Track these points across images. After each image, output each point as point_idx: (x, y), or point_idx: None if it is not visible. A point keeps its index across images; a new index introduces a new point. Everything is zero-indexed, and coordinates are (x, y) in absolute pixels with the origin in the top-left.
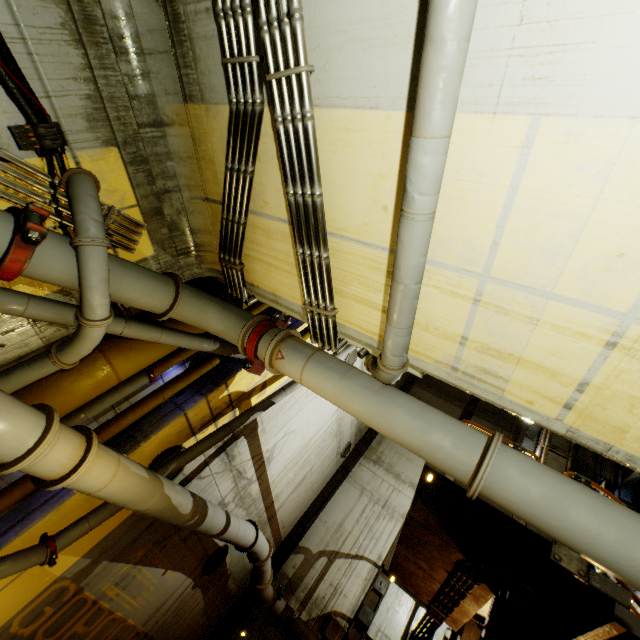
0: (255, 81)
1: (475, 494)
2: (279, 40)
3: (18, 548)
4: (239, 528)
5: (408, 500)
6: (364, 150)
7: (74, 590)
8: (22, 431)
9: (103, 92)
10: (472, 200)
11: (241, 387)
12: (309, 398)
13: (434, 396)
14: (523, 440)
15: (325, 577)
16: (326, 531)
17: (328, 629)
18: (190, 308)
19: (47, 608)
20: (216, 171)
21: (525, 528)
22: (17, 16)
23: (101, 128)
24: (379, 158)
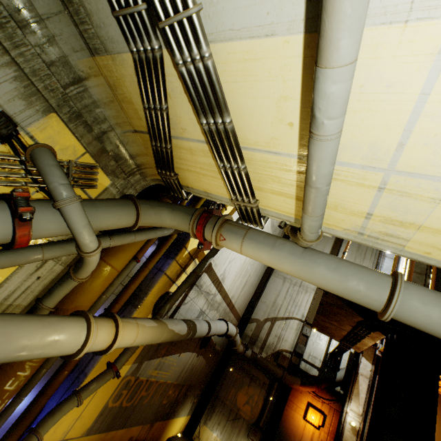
0: (148, 29)
1: (387, 320)
2: None
3: (96, 372)
4: (217, 327)
5: None
6: (264, 77)
7: (134, 379)
8: (75, 335)
9: (25, 69)
10: (378, 110)
11: (195, 245)
12: None
13: None
14: None
15: (271, 332)
16: (266, 307)
17: (279, 359)
18: (149, 217)
19: (123, 391)
20: (136, 109)
21: None
22: None
23: (36, 101)
24: (280, 82)
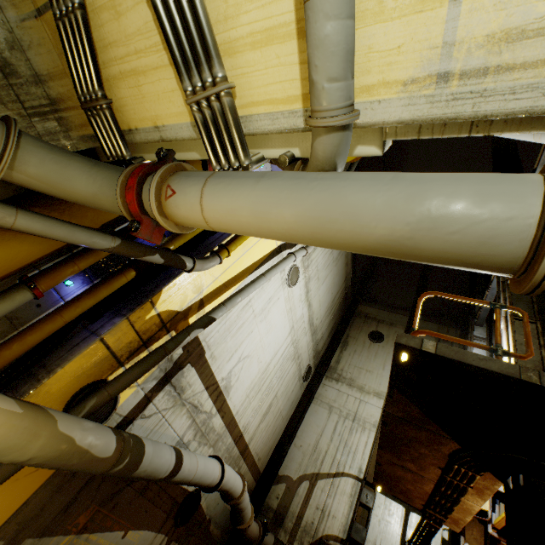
0: None
1: None
2: None
3: None
4: (197, 466)
5: (376, 409)
6: None
7: None
8: None
9: None
10: None
11: (172, 306)
12: (258, 319)
13: (379, 310)
14: (473, 328)
15: (310, 502)
16: (303, 455)
17: None
18: (40, 162)
19: None
20: None
21: (541, 388)
22: None
23: None
24: None
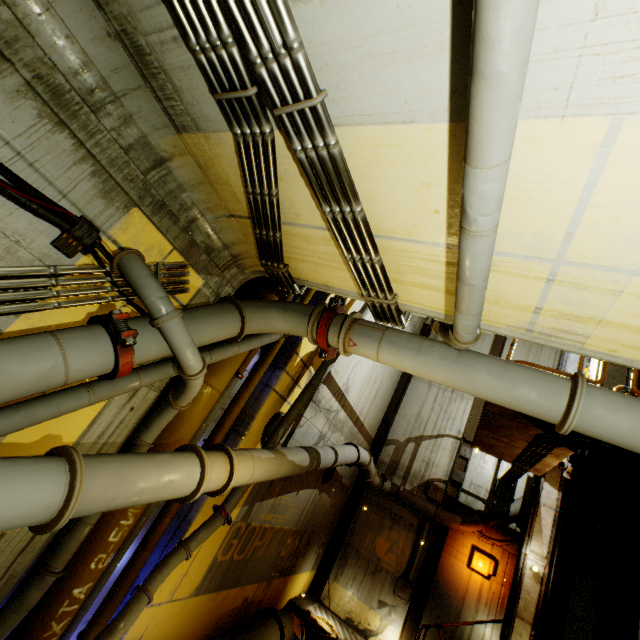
0: (259, 113)
1: (566, 433)
2: (279, 73)
3: (202, 518)
4: (345, 454)
5: None
6: (402, 162)
7: (245, 526)
8: (189, 474)
9: (102, 161)
10: (539, 199)
11: (308, 349)
12: None
13: None
14: None
15: (416, 457)
16: (407, 423)
17: (430, 492)
18: (256, 322)
19: (233, 541)
20: (234, 192)
21: None
22: (2, 134)
23: (116, 197)
24: (422, 169)
